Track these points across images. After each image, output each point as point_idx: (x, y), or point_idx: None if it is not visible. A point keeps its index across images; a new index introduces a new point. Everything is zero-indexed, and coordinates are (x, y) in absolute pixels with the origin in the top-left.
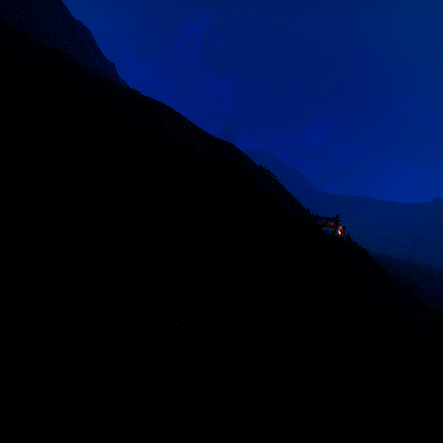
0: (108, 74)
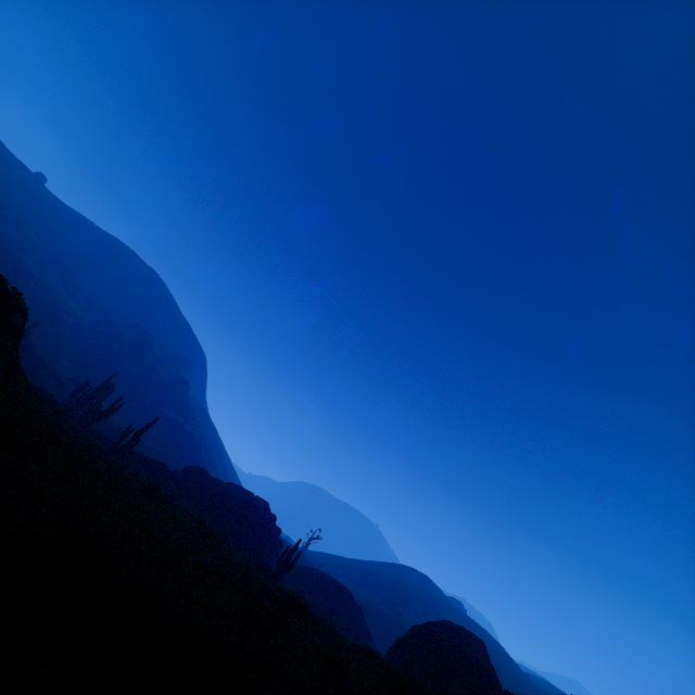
0: None
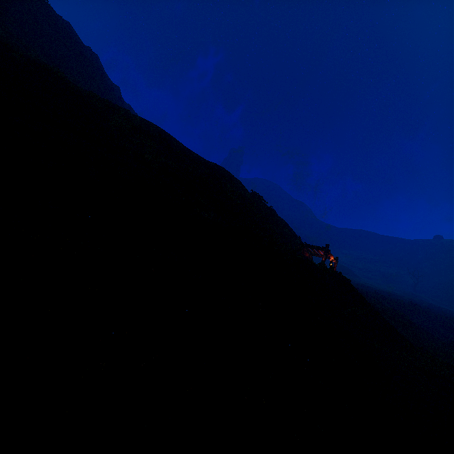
0: (111, 96)
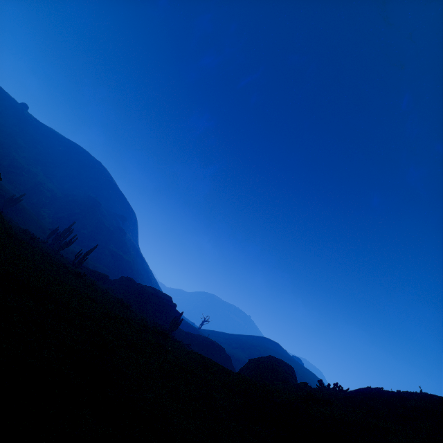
0: None
